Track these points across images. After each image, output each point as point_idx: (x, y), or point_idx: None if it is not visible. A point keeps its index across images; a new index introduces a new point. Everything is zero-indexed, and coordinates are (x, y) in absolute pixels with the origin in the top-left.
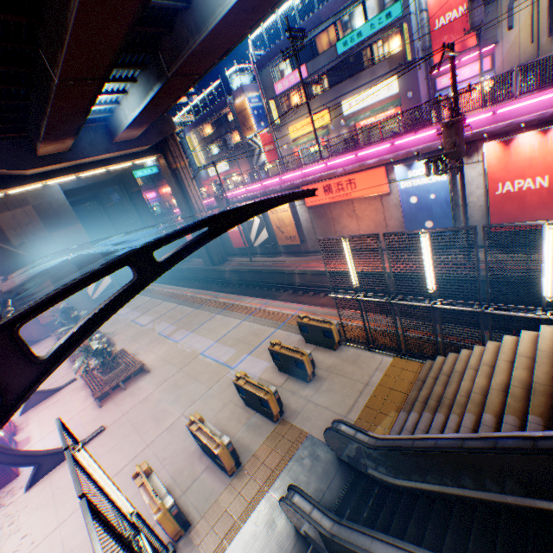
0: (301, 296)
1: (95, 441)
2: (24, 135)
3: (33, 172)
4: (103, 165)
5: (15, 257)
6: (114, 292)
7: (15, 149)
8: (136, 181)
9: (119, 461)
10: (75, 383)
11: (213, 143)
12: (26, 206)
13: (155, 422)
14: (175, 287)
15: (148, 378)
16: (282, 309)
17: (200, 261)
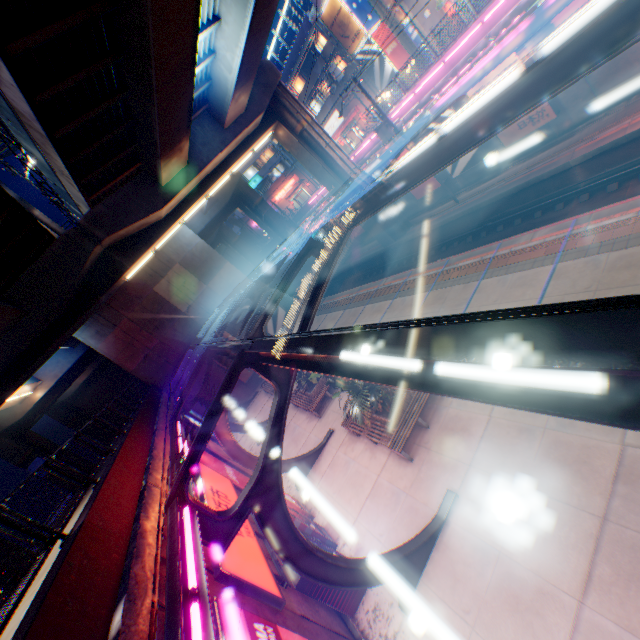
0: (621, 191)
1: (456, 518)
2: (139, 166)
3: (166, 211)
4: (225, 169)
5: (190, 325)
6: (292, 324)
7: (138, 190)
8: (254, 191)
9: (561, 557)
10: (335, 436)
11: (311, 97)
12: (173, 266)
13: (563, 471)
14: (363, 286)
15: (451, 401)
16: (638, 210)
17: (368, 247)
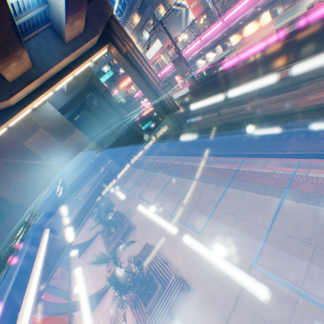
0: None
1: None
2: None
3: (14, 100)
4: (67, 72)
5: (49, 168)
6: None
7: None
8: (102, 83)
9: None
10: None
11: (143, 28)
12: (38, 129)
13: None
14: (159, 157)
15: (193, 302)
16: None
17: (167, 128)
